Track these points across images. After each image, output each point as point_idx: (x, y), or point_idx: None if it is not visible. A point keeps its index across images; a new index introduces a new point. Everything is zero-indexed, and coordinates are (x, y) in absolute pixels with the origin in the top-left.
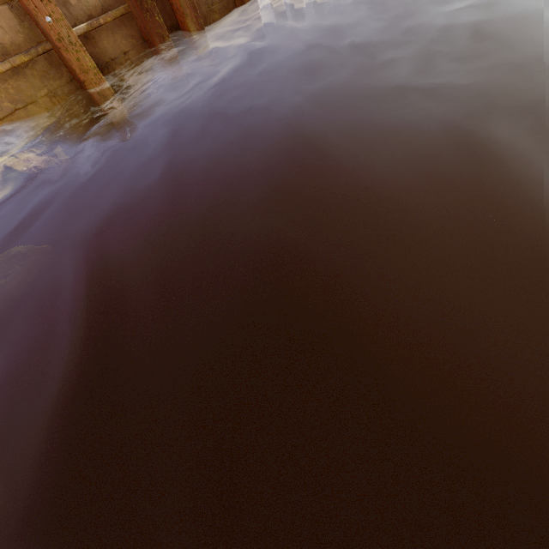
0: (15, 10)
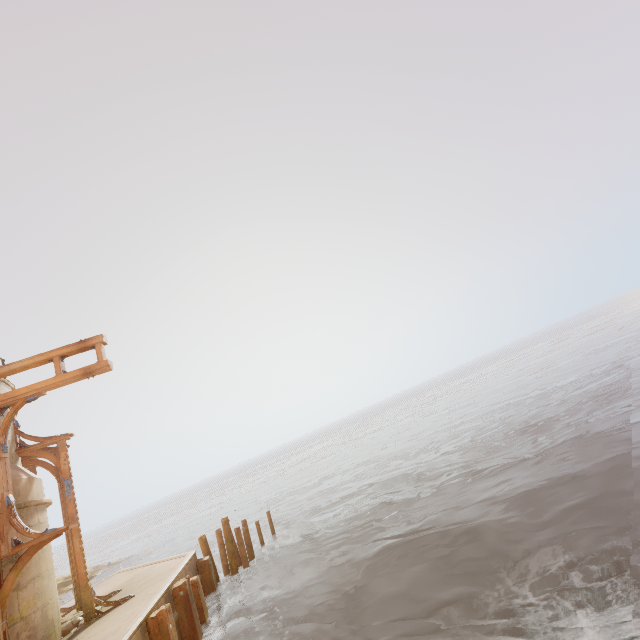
0: (141, 631)
